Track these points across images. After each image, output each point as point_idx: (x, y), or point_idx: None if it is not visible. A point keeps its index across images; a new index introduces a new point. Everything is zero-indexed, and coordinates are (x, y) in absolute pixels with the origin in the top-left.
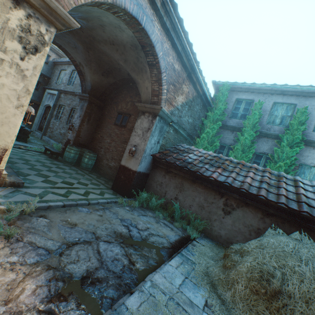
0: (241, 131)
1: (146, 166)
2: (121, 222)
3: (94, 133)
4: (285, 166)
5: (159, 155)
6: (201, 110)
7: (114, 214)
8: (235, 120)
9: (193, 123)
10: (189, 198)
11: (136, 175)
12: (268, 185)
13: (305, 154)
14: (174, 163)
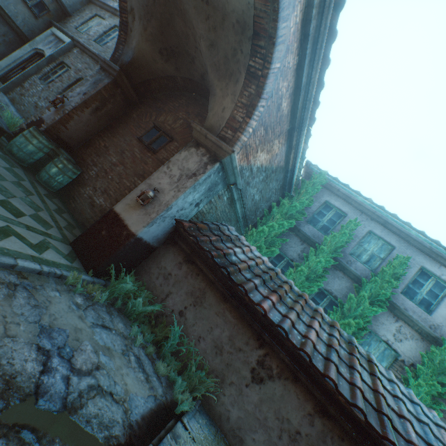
0: (314, 248)
1: (159, 233)
2: (39, 336)
3: (97, 136)
4: (355, 327)
5: (189, 226)
6: (277, 190)
7: (36, 309)
8: (312, 228)
9: (258, 203)
10: (204, 323)
11: (130, 242)
12: (338, 357)
13: (381, 320)
14: (210, 252)
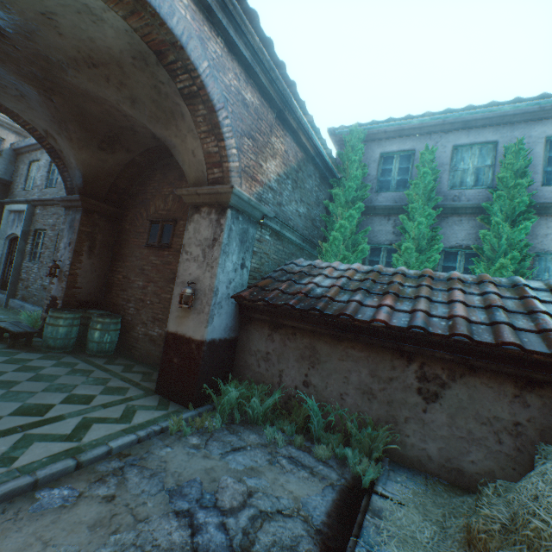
0: (405, 213)
1: (227, 322)
2: (170, 502)
3: (110, 273)
4: (512, 264)
5: (250, 293)
6: (319, 186)
7: (154, 478)
8: (387, 194)
9: (309, 214)
10: (335, 378)
11: (205, 351)
12: (506, 312)
13: (541, 233)
14: (287, 304)
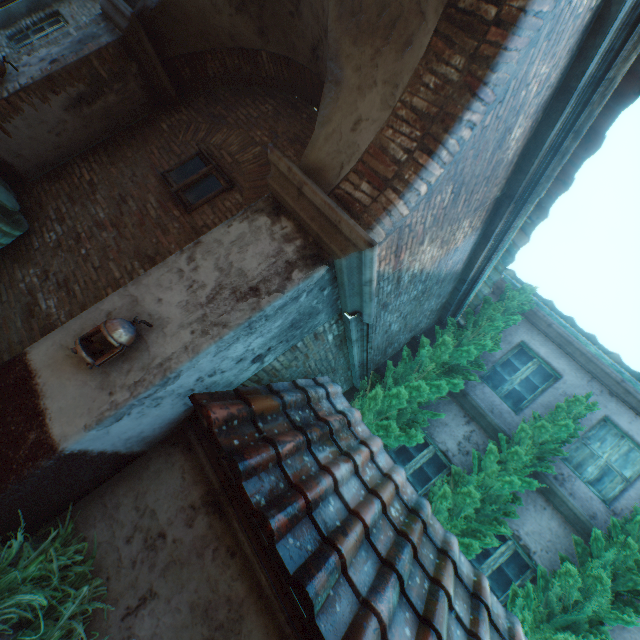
0: (491, 435)
1: (144, 429)
2: None
3: (80, 158)
4: None
5: (229, 416)
6: (432, 312)
7: None
8: (491, 393)
9: (395, 335)
10: None
11: (41, 467)
12: None
13: None
14: (266, 524)
